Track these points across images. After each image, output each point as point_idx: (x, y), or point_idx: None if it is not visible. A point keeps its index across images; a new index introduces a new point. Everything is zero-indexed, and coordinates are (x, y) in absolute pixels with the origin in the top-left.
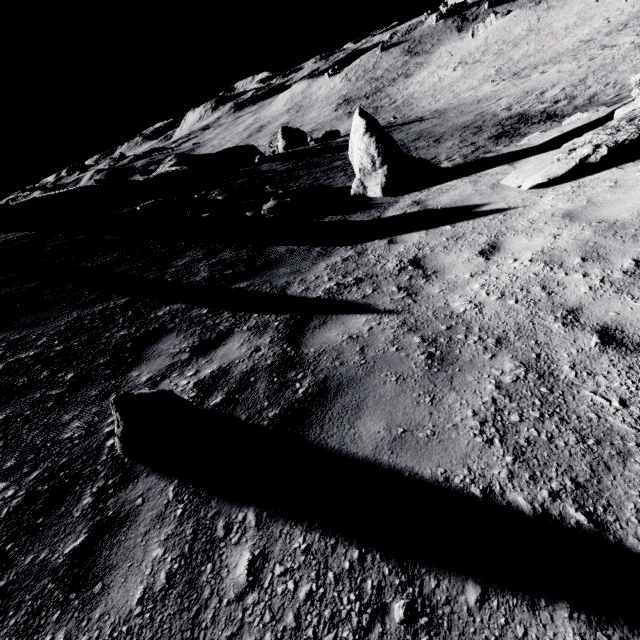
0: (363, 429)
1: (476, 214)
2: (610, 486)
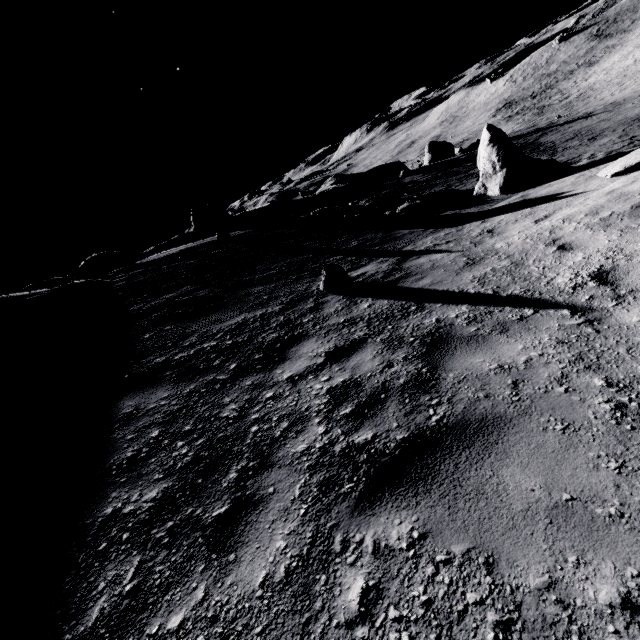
0: (421, 282)
1: (555, 199)
2: (510, 286)
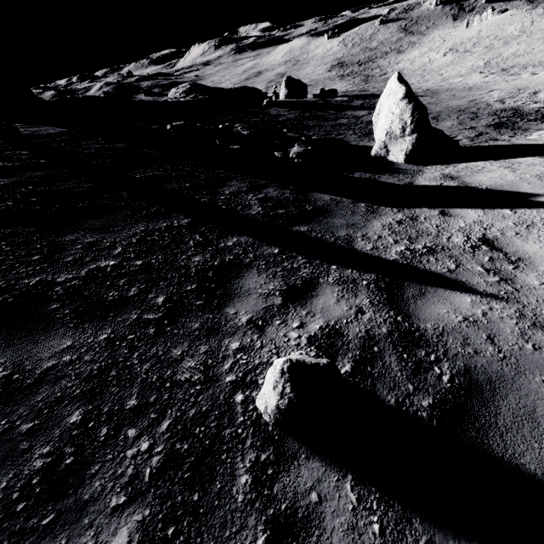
0: None
1: (536, 203)
2: None
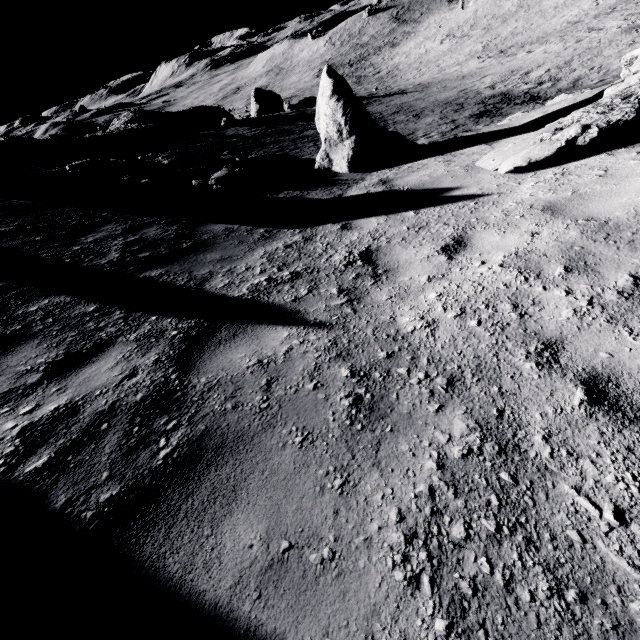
0: (229, 539)
1: (445, 199)
2: None
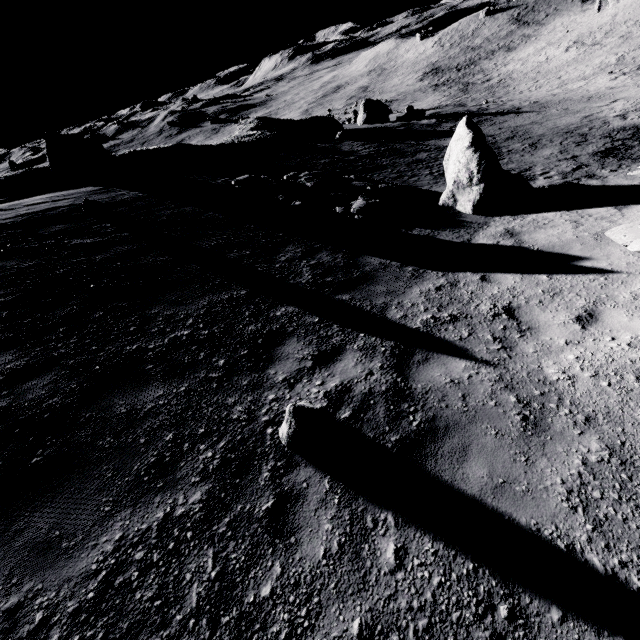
0: (470, 471)
1: (575, 269)
2: None
